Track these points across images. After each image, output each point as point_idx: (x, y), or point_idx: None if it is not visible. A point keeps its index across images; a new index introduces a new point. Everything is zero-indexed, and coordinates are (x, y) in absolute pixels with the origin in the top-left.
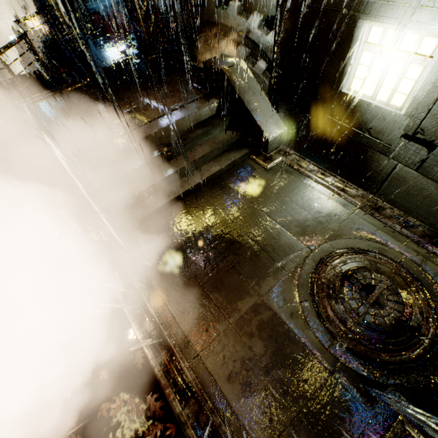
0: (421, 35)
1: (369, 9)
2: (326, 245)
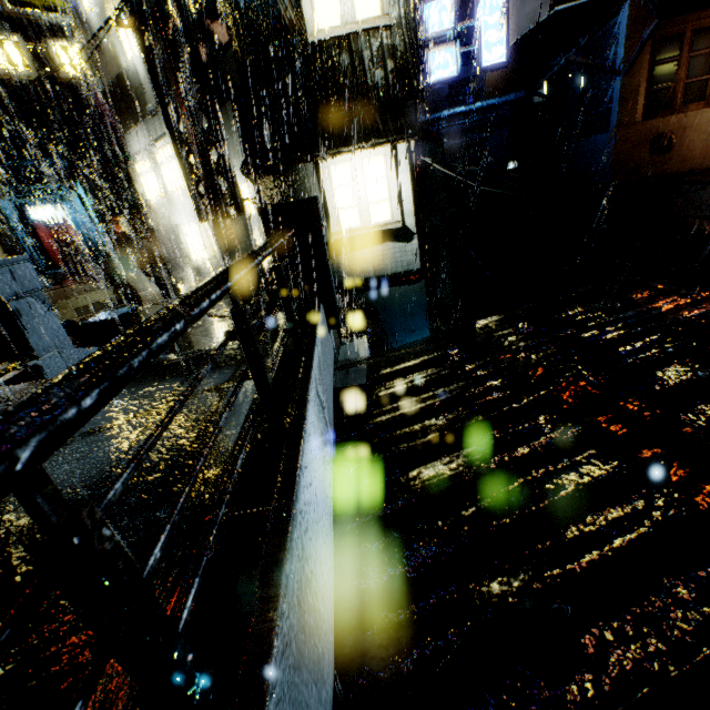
0: (194, 224)
1: (175, 219)
2: None
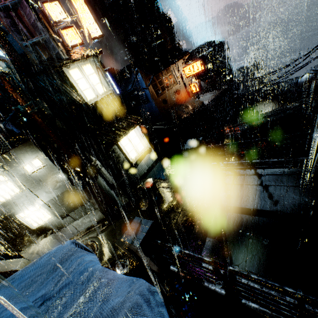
0: (32, 207)
1: (12, 214)
2: None
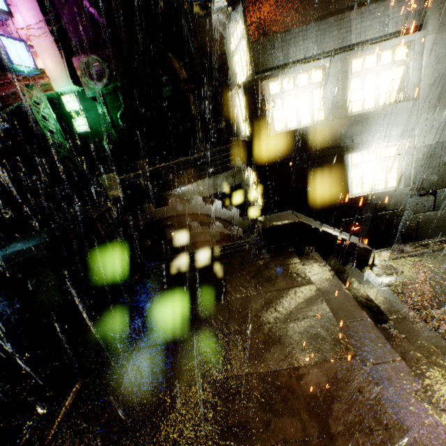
0: (386, 148)
1: (350, 147)
2: None
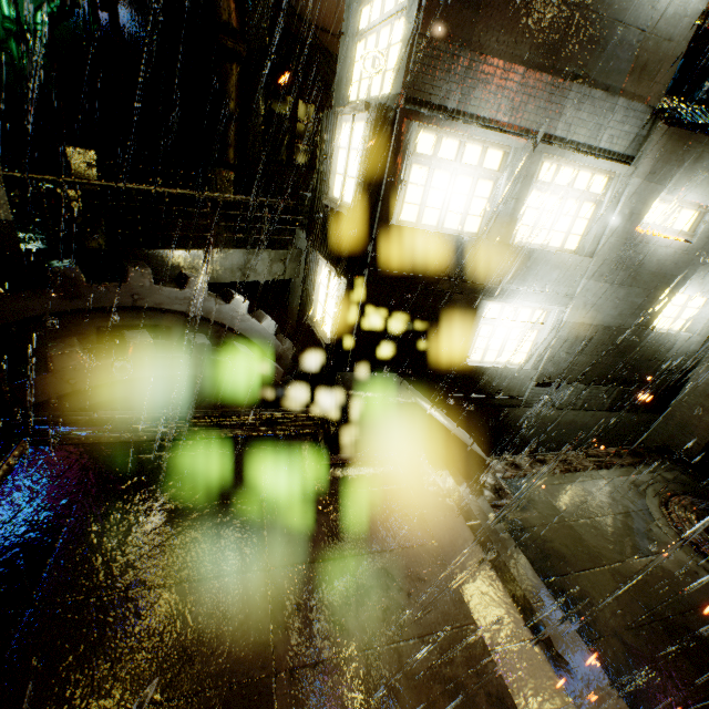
0: (533, 309)
1: (494, 292)
2: (666, 530)
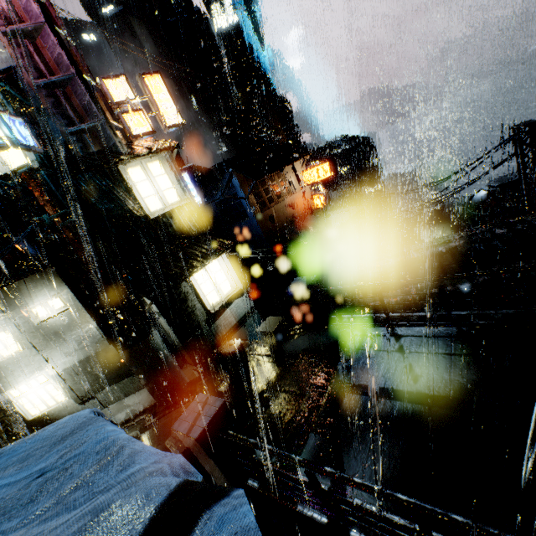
0: (35, 379)
1: None
2: None
